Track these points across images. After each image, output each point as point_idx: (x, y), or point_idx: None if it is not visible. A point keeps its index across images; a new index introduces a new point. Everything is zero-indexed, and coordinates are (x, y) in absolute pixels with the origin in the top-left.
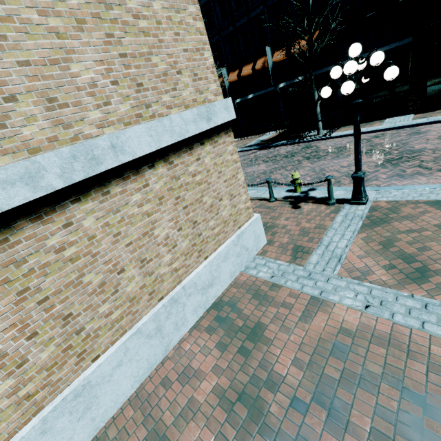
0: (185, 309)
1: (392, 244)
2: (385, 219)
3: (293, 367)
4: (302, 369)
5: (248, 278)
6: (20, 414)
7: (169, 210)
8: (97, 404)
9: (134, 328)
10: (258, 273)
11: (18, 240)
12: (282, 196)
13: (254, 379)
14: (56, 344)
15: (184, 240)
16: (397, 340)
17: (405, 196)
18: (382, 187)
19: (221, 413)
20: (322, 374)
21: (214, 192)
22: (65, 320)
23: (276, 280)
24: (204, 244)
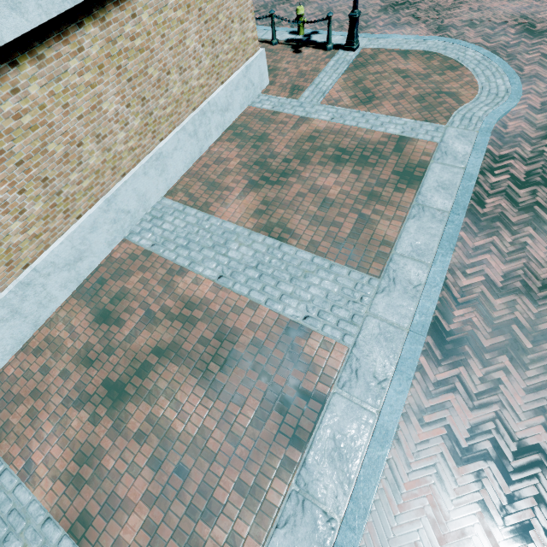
0: (210, 123)
1: (361, 83)
2: (365, 64)
3: (285, 149)
4: (290, 150)
5: (255, 110)
6: (131, 159)
7: (194, 22)
8: (167, 171)
9: (180, 126)
10: (263, 106)
11: (110, 22)
12: (284, 38)
13: (263, 157)
14: (140, 118)
15: (206, 59)
16: (343, 132)
17: (387, 45)
18: (374, 35)
19: (245, 171)
20: (301, 150)
21: (227, 11)
22: (143, 102)
23: (277, 109)
24: (221, 68)
